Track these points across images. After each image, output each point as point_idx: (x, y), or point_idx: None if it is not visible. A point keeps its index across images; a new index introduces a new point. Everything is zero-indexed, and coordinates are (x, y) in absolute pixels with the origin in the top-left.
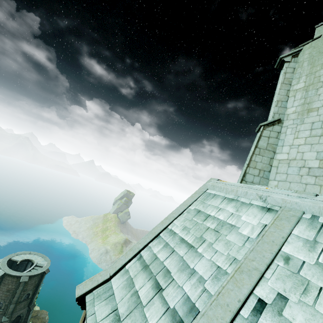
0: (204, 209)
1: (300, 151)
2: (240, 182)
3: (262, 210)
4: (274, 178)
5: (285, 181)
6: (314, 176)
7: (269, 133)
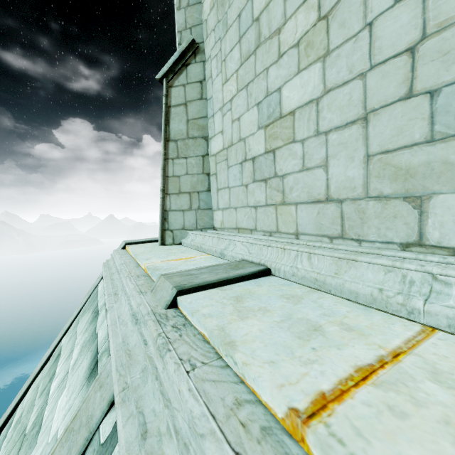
0: (64, 349)
1: (235, 117)
2: (161, 237)
3: (88, 370)
4: (217, 205)
5: (229, 208)
6: (263, 181)
7: (184, 93)
